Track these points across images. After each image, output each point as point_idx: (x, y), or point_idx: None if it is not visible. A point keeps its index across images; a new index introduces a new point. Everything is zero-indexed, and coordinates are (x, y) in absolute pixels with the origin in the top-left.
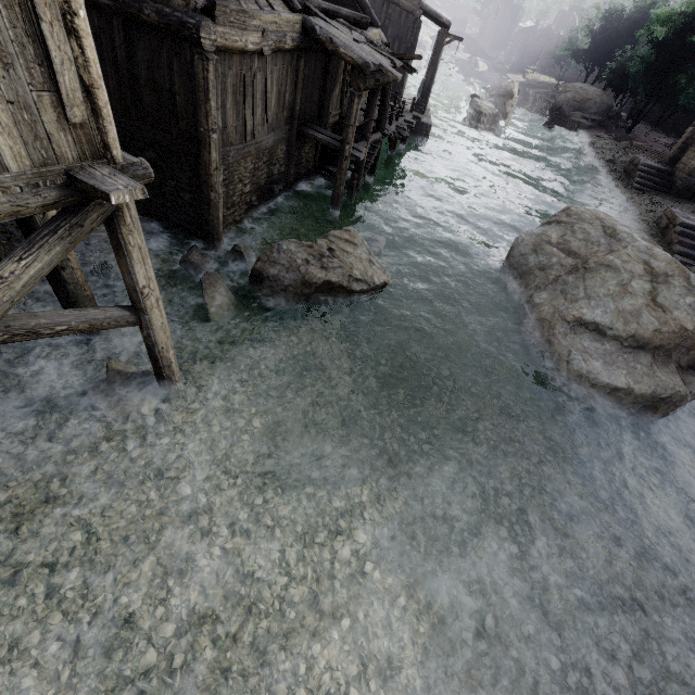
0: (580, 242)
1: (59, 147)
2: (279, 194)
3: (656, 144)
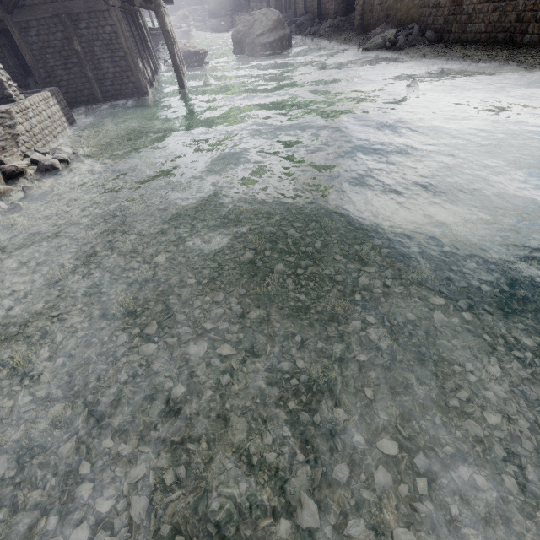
0: (247, 23)
1: None
2: None
3: (263, 6)
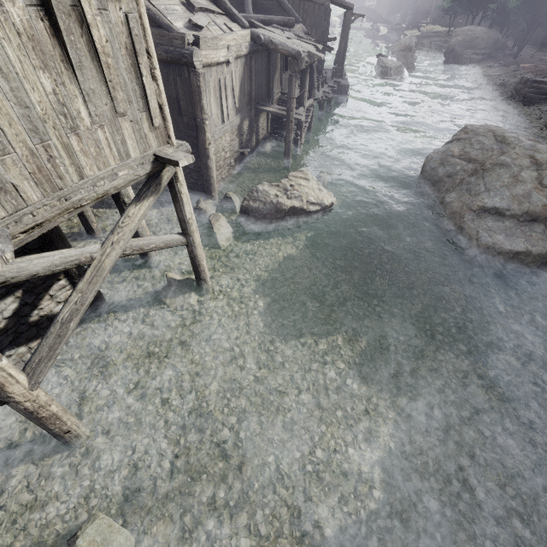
0: (477, 151)
1: (149, 141)
2: (247, 156)
3: (541, 63)
